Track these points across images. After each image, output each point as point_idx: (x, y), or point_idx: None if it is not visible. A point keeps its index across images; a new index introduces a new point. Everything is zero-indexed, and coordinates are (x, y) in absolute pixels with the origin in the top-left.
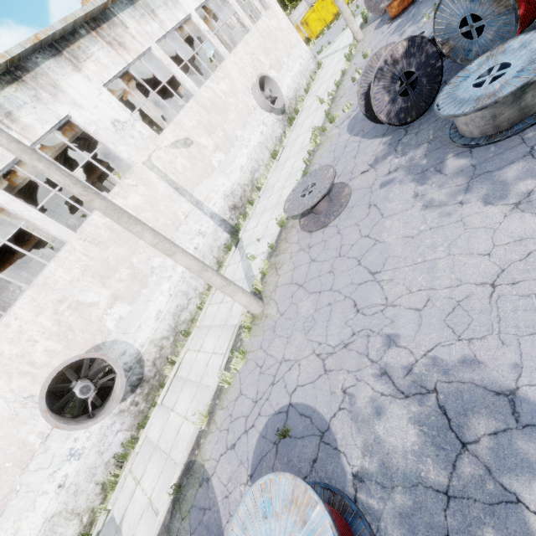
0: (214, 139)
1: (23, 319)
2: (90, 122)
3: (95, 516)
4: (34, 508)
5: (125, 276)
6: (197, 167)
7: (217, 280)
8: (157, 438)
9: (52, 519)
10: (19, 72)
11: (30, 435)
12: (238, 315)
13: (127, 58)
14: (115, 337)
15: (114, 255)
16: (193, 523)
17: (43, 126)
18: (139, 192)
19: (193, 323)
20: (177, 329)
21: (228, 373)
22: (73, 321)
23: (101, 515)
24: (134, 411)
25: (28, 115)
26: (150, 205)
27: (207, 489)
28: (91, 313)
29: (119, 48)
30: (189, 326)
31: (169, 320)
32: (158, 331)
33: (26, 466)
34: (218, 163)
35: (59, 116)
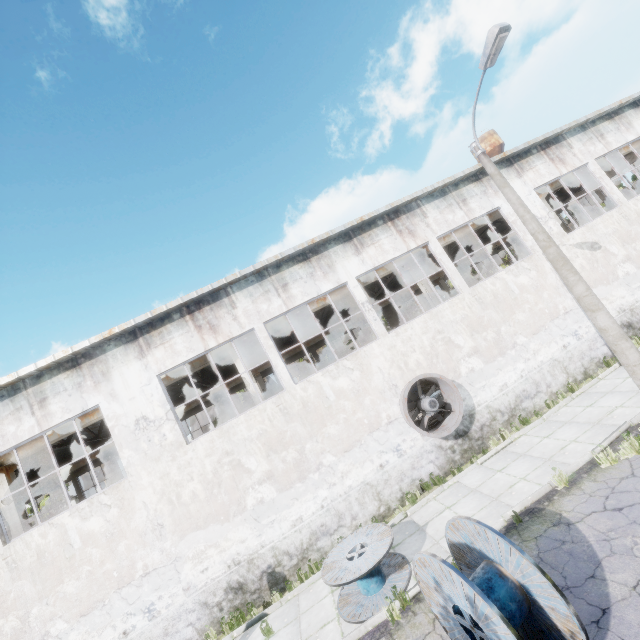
0: (628, 250)
1: (415, 331)
2: (512, 213)
3: (387, 514)
4: (362, 466)
5: (489, 338)
6: (596, 271)
7: (634, 354)
8: (475, 485)
9: (366, 485)
10: (481, 176)
11: (383, 412)
12: (625, 417)
13: (562, 170)
14: (461, 382)
15: (488, 316)
16: (542, 545)
17: (480, 211)
18: (529, 275)
19: (532, 417)
20: (515, 412)
21: (612, 452)
22: (440, 350)
23: (400, 513)
24: (449, 456)
25: (474, 202)
26: (534, 289)
27: (567, 529)
28: (454, 352)
29: (558, 163)
30: (527, 417)
31: (510, 398)
32: (497, 401)
33: (372, 431)
34: (623, 274)
35: (493, 206)
